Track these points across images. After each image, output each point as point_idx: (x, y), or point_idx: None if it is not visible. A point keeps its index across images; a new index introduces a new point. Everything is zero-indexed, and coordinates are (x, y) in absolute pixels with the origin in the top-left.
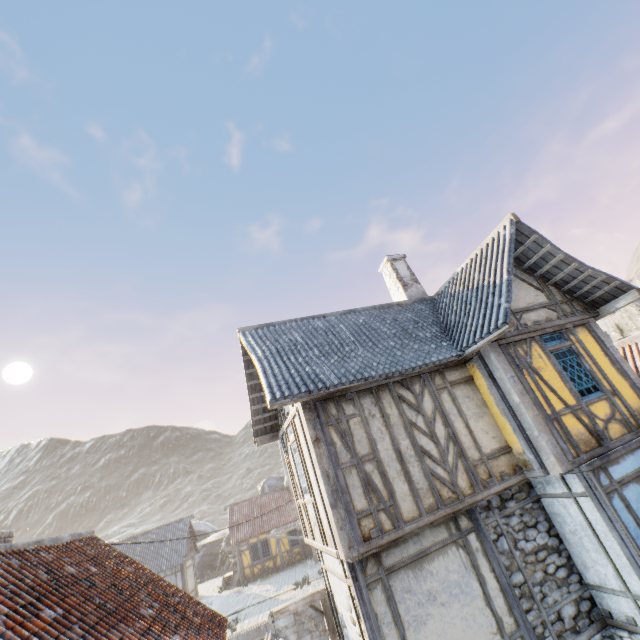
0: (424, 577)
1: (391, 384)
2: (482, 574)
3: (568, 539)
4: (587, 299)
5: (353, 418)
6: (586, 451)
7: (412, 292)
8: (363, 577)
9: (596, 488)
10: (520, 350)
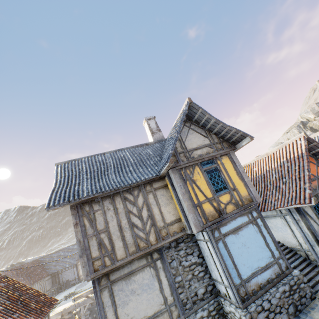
0: (130, 283)
1: (121, 192)
2: (161, 279)
3: (206, 259)
4: (230, 140)
5: (98, 211)
6: (212, 220)
7: (156, 137)
8: (98, 286)
9: (211, 238)
10: (188, 171)
